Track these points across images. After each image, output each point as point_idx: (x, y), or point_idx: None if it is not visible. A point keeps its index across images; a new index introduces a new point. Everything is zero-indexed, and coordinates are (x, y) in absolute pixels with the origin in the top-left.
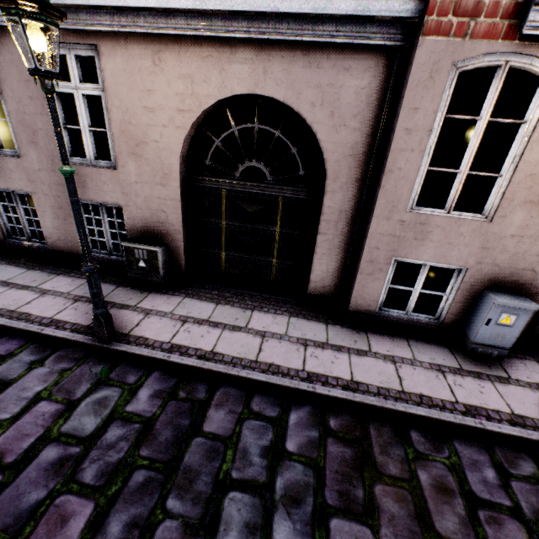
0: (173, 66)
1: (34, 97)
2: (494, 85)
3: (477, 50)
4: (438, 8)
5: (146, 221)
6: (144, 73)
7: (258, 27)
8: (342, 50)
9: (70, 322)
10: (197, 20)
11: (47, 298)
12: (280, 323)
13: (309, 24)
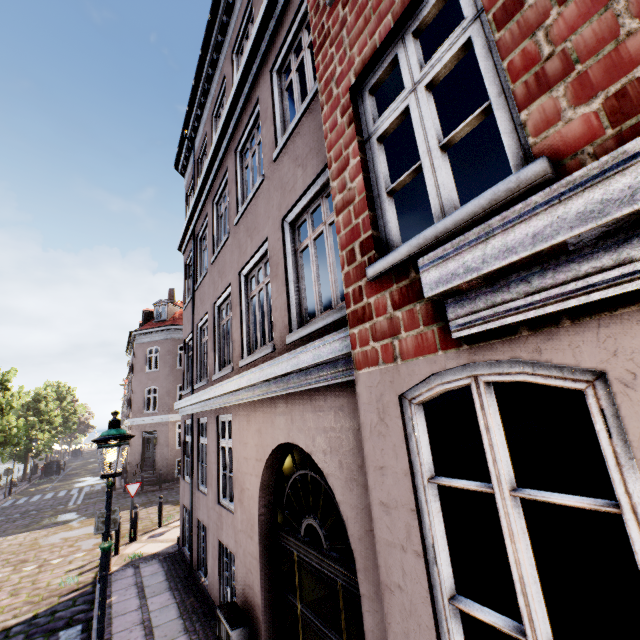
0: (254, 422)
1: (214, 450)
2: (479, 419)
3: (417, 371)
4: (359, 339)
5: (244, 581)
6: (244, 430)
7: (280, 386)
8: (333, 390)
9: None
10: (257, 389)
11: None
12: None
13: (303, 375)
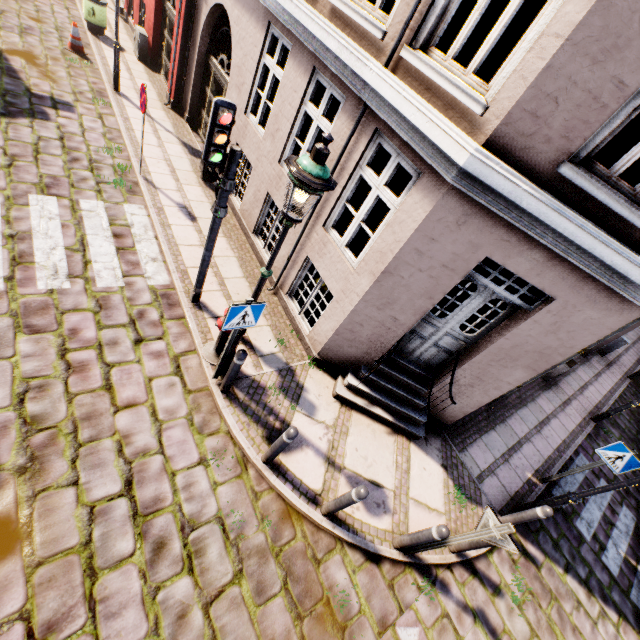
0: None
1: None
2: None
3: None
4: None
5: None
6: None
7: None
8: None
9: (580, 422)
10: None
11: (560, 417)
12: (584, 373)
13: None
